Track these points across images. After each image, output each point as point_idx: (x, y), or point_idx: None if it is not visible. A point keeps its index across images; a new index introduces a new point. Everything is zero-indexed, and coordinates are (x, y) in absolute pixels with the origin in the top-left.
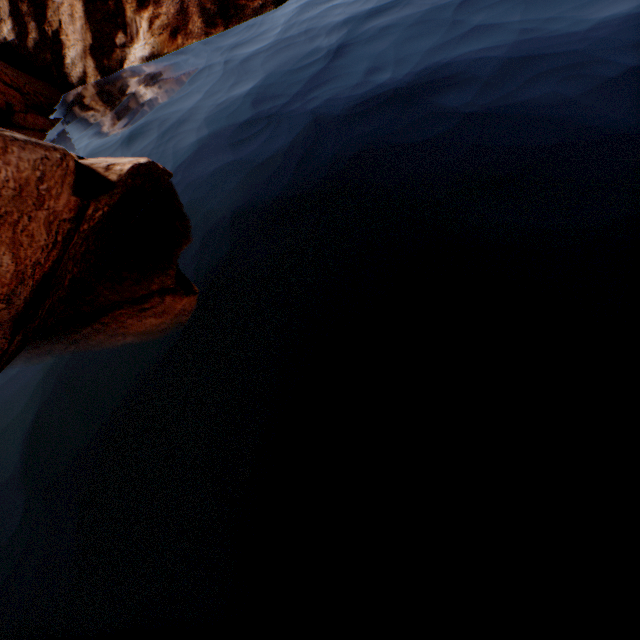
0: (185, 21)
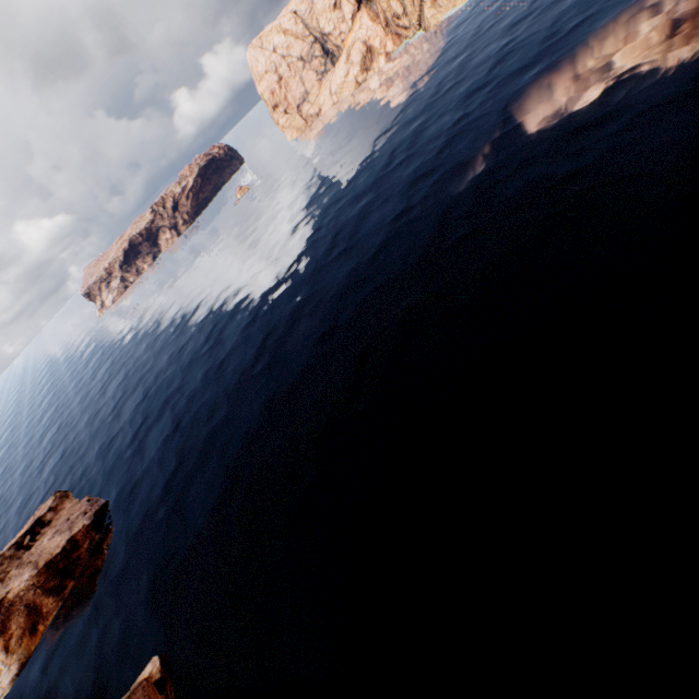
0: (38, 612)
